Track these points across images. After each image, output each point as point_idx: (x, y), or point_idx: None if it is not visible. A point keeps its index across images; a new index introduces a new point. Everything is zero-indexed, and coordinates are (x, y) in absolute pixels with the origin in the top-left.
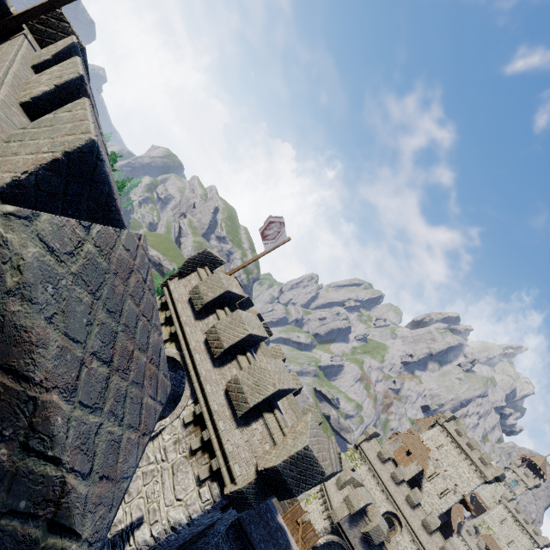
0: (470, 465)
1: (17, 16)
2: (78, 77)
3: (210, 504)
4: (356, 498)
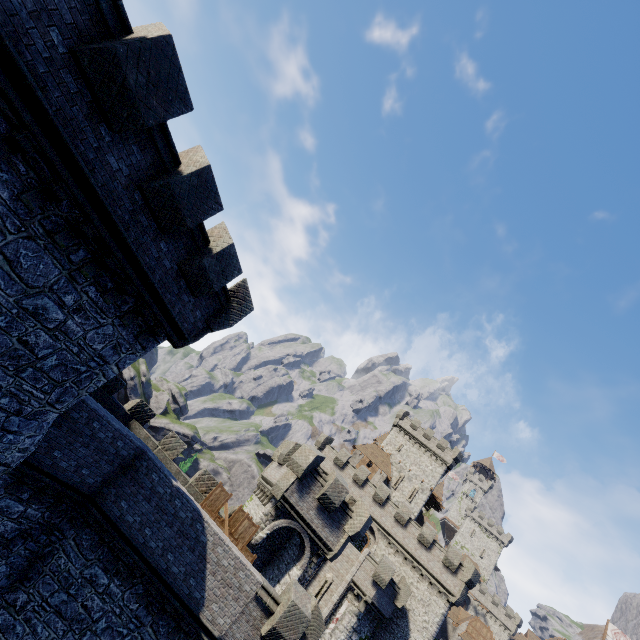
0: (431, 456)
1: None
2: None
3: None
4: (303, 456)
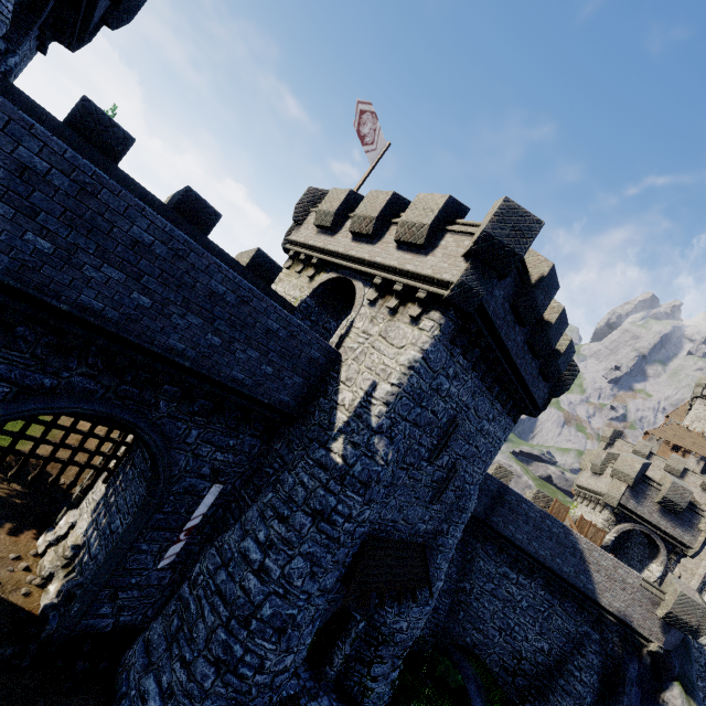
0: None
1: None
2: None
3: (436, 329)
4: (626, 465)
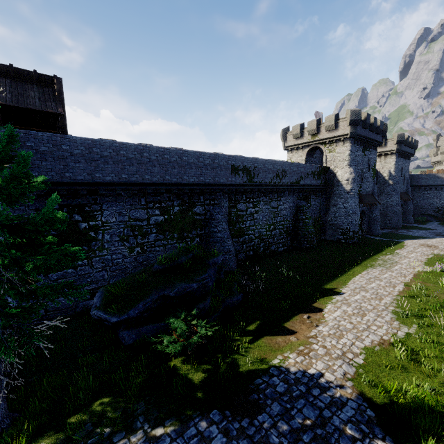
0: None
1: None
2: None
3: (395, 157)
4: (443, 149)
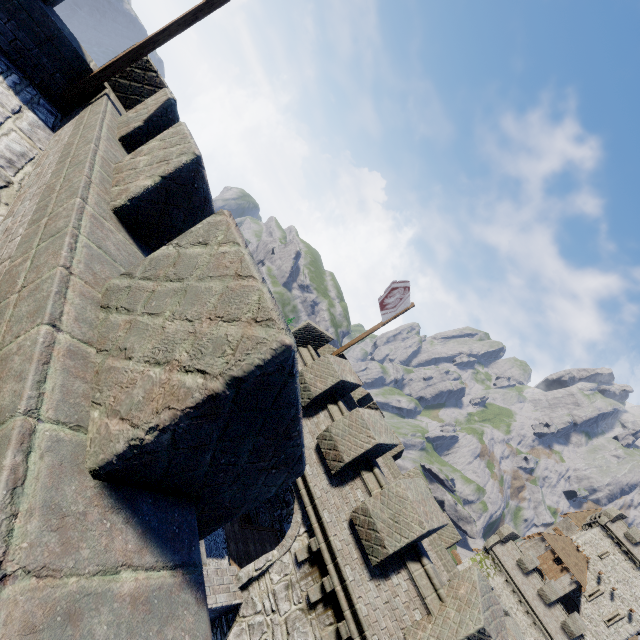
0: None
1: (98, 73)
2: (193, 160)
3: None
4: None
